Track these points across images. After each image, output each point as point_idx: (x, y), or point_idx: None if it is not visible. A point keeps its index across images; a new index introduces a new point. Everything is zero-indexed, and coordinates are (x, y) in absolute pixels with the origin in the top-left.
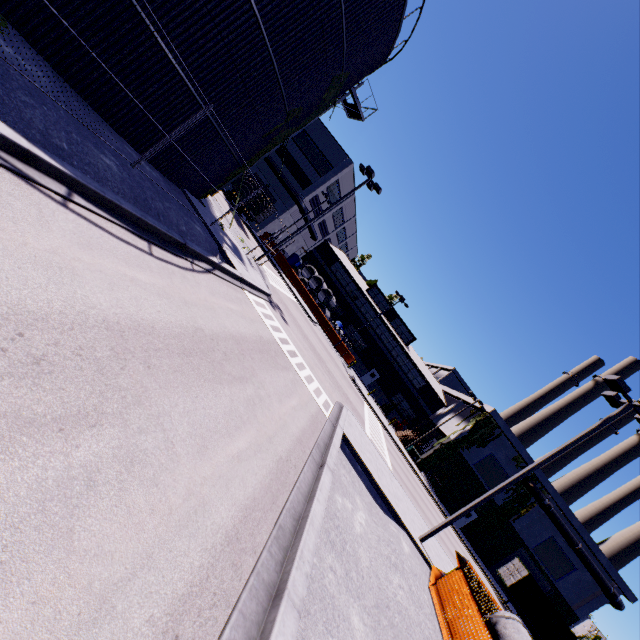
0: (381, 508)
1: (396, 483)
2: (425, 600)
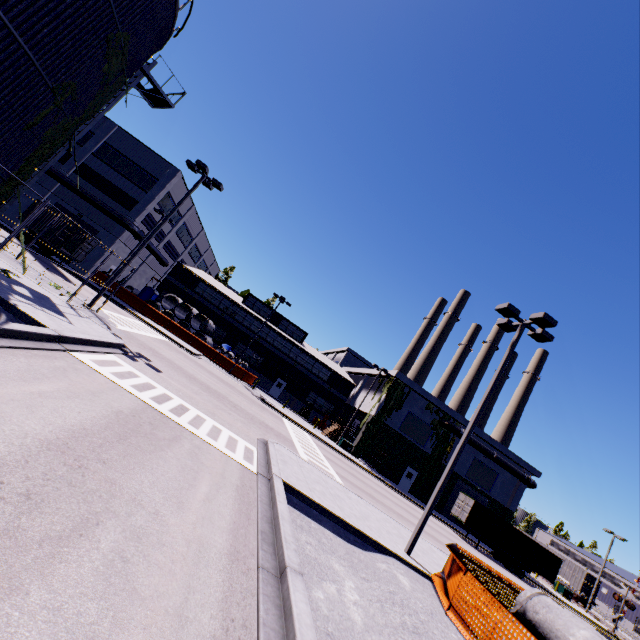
0: (358, 546)
1: (354, 497)
2: None
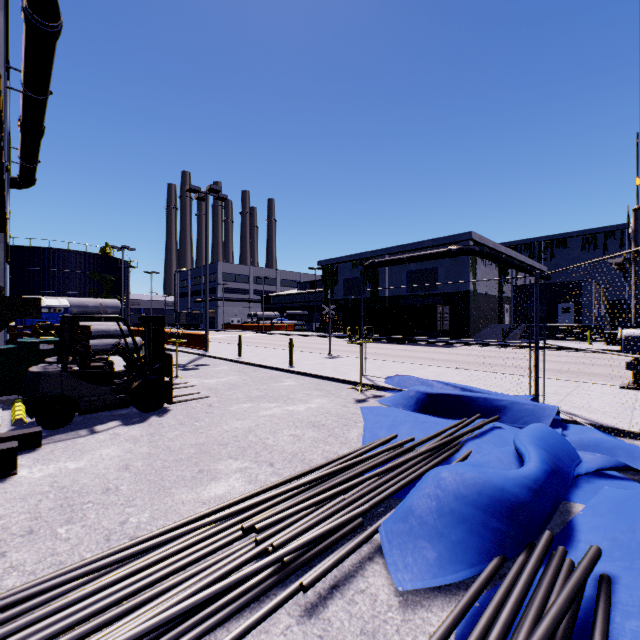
0: None
1: None
2: None
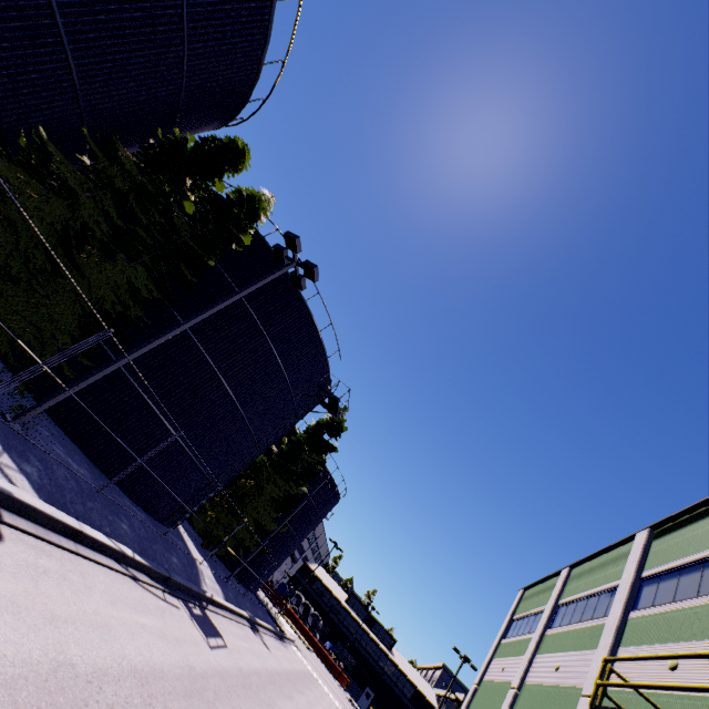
0: None
1: None
2: None
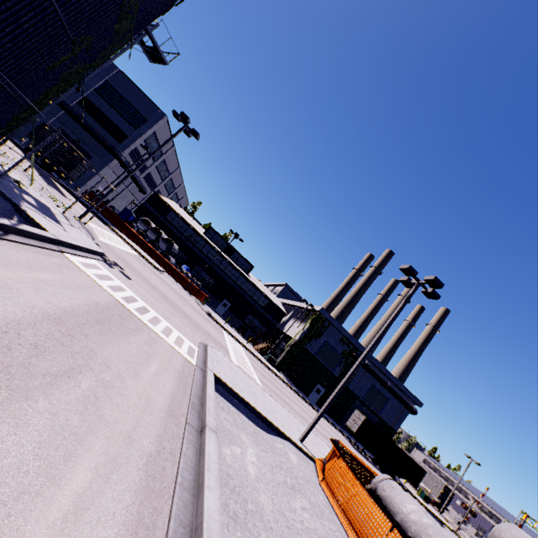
0: (264, 429)
1: (268, 397)
2: (322, 502)
